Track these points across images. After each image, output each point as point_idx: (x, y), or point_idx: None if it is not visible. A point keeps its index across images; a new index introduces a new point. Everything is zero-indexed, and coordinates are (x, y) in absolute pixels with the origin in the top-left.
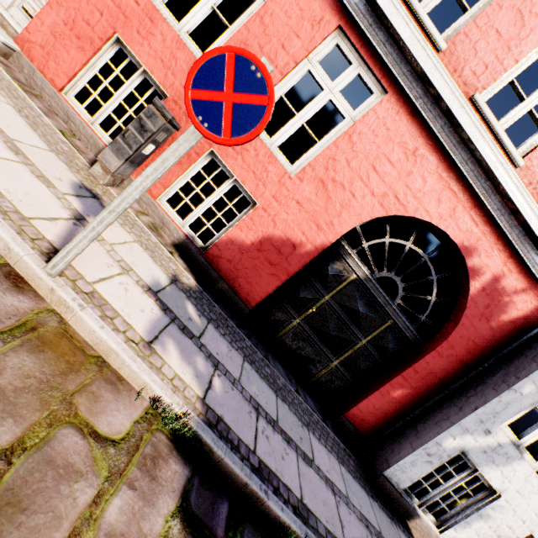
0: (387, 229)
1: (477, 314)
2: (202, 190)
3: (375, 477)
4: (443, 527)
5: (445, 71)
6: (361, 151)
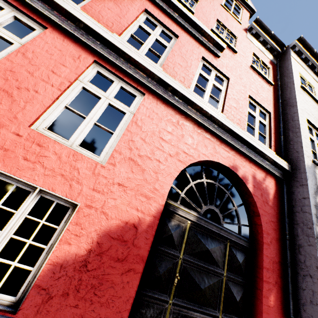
0: (188, 176)
1: (262, 203)
2: (2, 224)
3: None
4: None
5: (171, 78)
6: (148, 130)
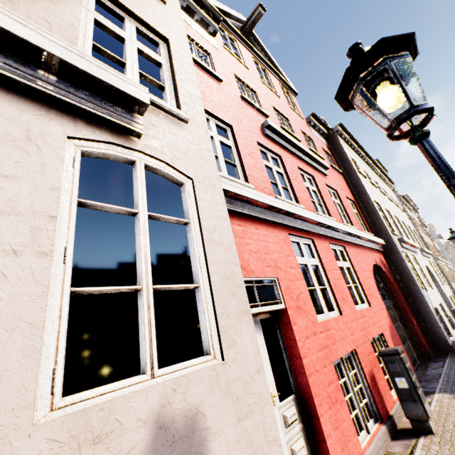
0: None
1: (388, 274)
2: None
3: (452, 350)
4: (449, 334)
5: (348, 227)
6: (360, 271)
